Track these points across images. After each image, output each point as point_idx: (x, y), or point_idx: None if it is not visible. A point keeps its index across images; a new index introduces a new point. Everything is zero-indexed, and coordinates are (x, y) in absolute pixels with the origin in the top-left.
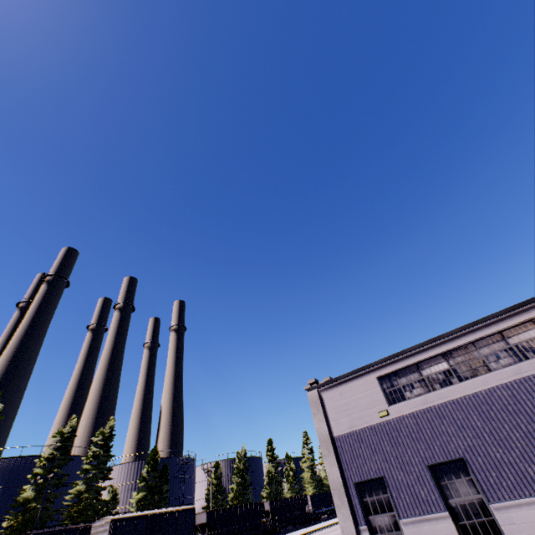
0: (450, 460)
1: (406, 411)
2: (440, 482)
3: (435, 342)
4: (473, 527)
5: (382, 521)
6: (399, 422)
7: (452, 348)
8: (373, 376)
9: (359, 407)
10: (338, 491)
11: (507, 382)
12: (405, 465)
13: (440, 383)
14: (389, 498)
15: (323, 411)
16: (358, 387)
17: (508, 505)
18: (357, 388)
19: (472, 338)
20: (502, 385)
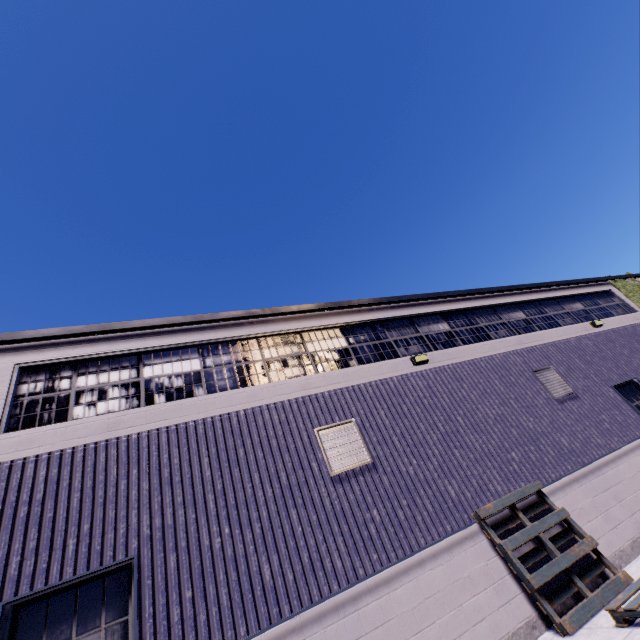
0: (96, 573)
1: (46, 447)
2: None
3: (198, 323)
4: None
5: None
6: (3, 476)
7: (223, 339)
8: (8, 361)
9: None
10: None
11: (286, 400)
12: None
13: (171, 393)
14: None
15: None
16: None
17: None
18: None
19: (261, 331)
20: (277, 405)
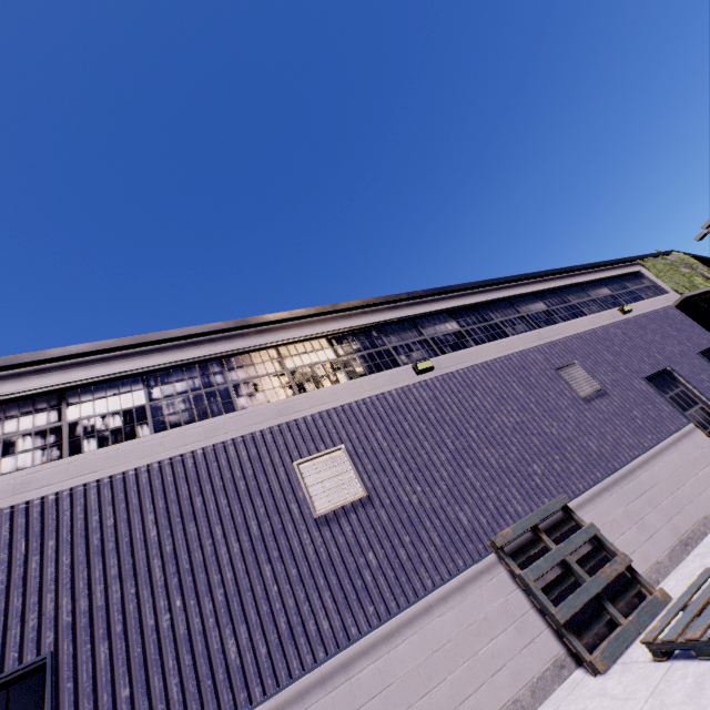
0: None
1: None
2: None
3: (141, 346)
4: None
5: None
6: None
7: (175, 362)
8: None
9: None
10: None
11: (258, 431)
12: None
13: (105, 437)
14: None
15: None
16: None
17: None
18: None
19: (224, 349)
20: (246, 438)
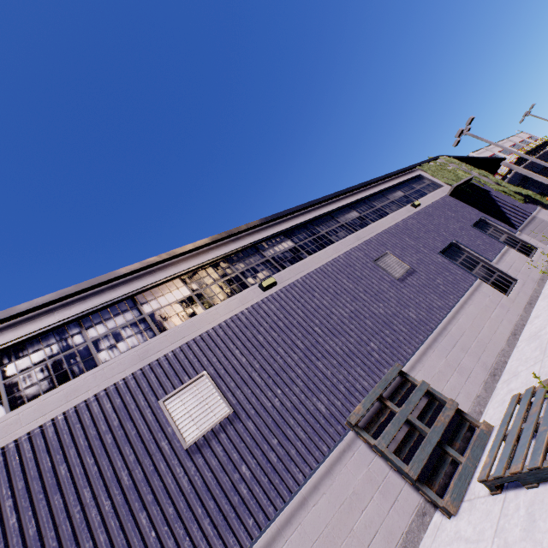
0: None
1: None
2: None
3: None
4: None
5: None
6: None
7: (29, 335)
8: None
9: None
10: None
11: (120, 380)
12: None
13: None
14: None
15: None
16: None
17: None
18: None
19: (80, 310)
20: (109, 390)
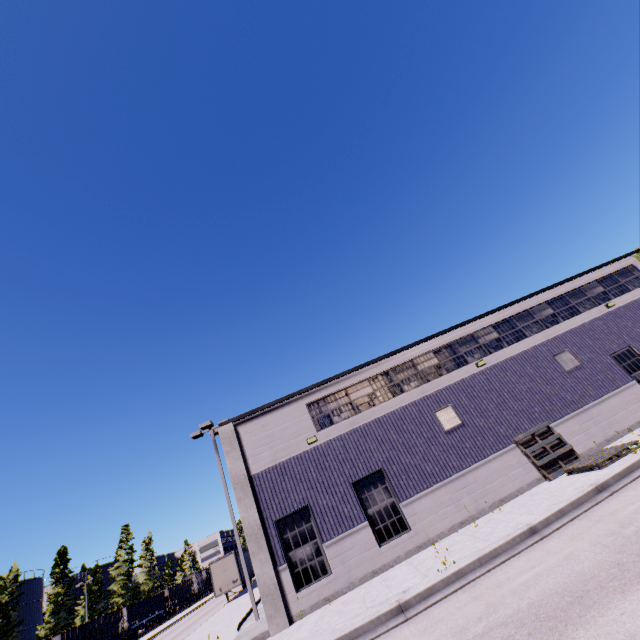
0: (372, 473)
1: (335, 435)
2: (361, 496)
3: (363, 368)
4: (386, 527)
5: (304, 552)
6: (328, 446)
7: (377, 373)
8: (302, 403)
9: (285, 437)
10: (256, 536)
11: (416, 400)
12: (331, 487)
13: (366, 405)
14: (312, 526)
15: (240, 448)
16: (285, 416)
17: (413, 500)
18: (284, 417)
19: (393, 365)
20: (413, 403)
